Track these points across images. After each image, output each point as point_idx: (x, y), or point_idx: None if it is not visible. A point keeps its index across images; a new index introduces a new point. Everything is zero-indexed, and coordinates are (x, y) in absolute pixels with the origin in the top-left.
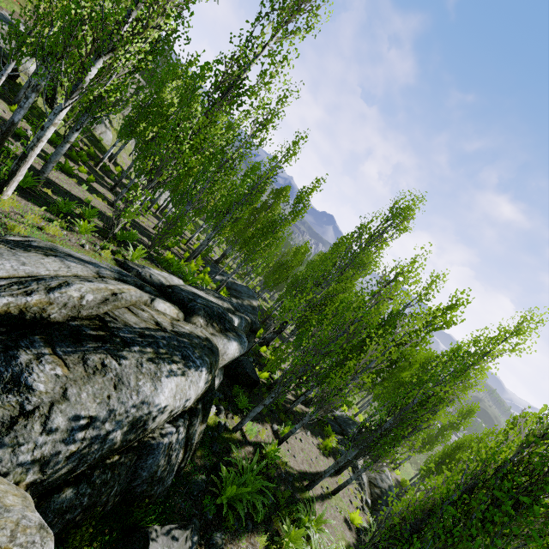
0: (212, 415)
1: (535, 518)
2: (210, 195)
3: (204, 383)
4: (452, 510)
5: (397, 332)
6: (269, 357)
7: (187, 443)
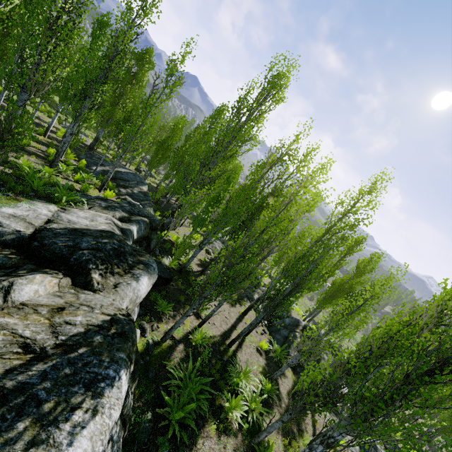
0: (138, 344)
1: (451, 405)
2: (51, 74)
3: (127, 383)
4: (383, 406)
5: (295, 219)
6: (172, 238)
7: (124, 422)
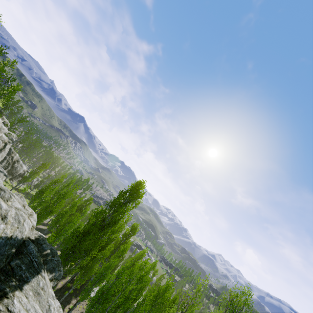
0: None
1: None
2: None
3: None
4: None
5: None
6: None
7: None
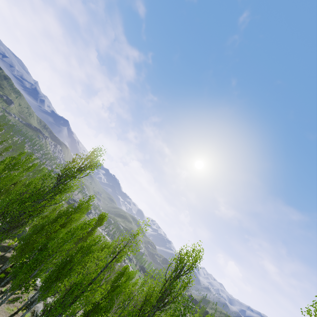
0: None
1: None
2: None
3: None
4: None
5: None
6: None
7: None
